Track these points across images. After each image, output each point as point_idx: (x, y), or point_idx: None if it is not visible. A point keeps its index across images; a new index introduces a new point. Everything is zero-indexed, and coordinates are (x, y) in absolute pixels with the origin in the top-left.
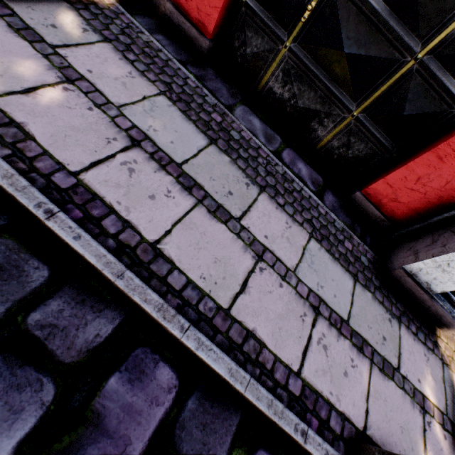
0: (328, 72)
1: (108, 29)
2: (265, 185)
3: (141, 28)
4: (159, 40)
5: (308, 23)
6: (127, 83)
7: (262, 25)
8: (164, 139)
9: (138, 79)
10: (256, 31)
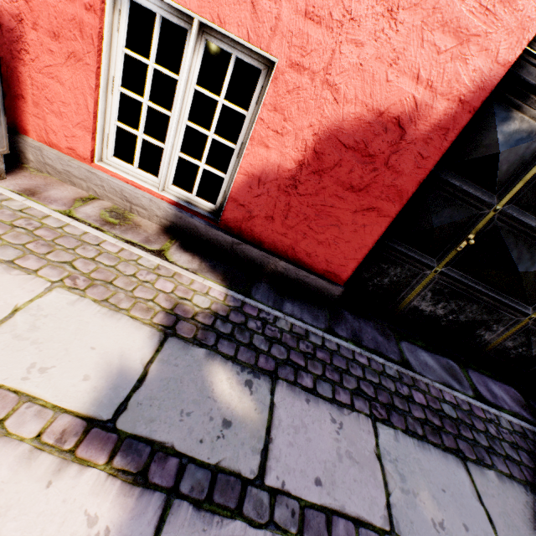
0: (494, 286)
1: (257, 351)
2: (535, 477)
3: (271, 311)
4: (291, 312)
5: (464, 249)
6: (349, 448)
7: (402, 256)
8: (459, 533)
9: (344, 420)
10: (392, 261)
